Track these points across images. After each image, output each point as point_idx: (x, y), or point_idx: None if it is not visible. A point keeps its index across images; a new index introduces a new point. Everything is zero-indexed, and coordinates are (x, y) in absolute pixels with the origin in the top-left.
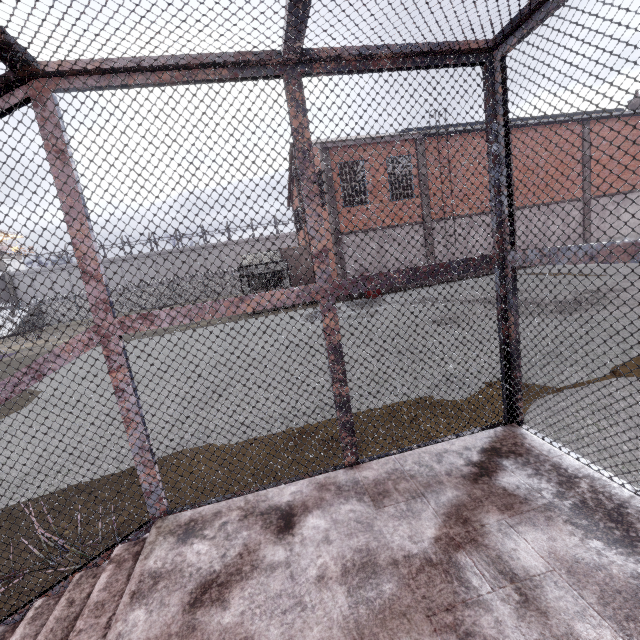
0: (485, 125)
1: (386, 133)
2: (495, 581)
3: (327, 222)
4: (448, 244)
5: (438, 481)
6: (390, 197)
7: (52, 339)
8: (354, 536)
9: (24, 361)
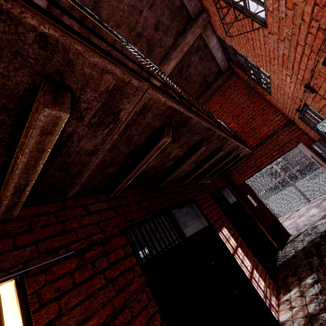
0: None
1: None
2: (325, 202)
3: None
4: None
5: (324, 197)
6: None
7: None
8: (307, 207)
9: None
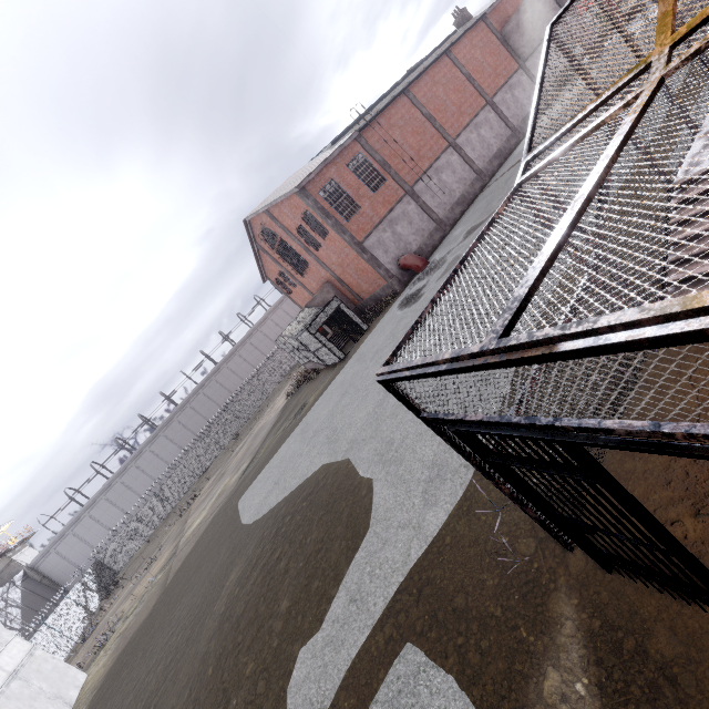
0: (392, 96)
1: (317, 156)
2: None
3: (339, 246)
4: (434, 196)
5: None
6: (371, 191)
7: (169, 547)
8: None
9: (209, 540)
